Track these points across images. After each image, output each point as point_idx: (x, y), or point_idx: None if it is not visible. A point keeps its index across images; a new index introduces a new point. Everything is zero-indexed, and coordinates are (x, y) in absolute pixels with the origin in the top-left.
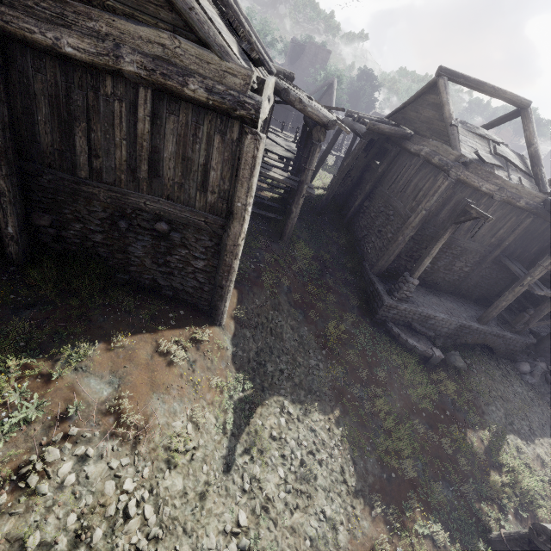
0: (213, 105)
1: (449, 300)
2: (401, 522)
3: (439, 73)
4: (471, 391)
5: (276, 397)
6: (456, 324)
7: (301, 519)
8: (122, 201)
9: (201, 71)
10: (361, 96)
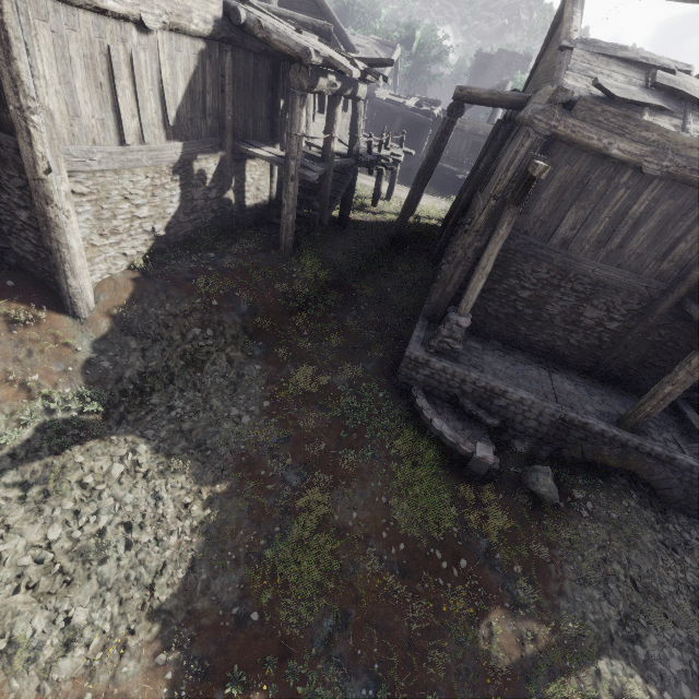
0: None
1: (575, 380)
2: (207, 698)
3: None
4: (552, 545)
5: (135, 436)
6: (553, 414)
7: (25, 607)
8: None
9: None
10: None
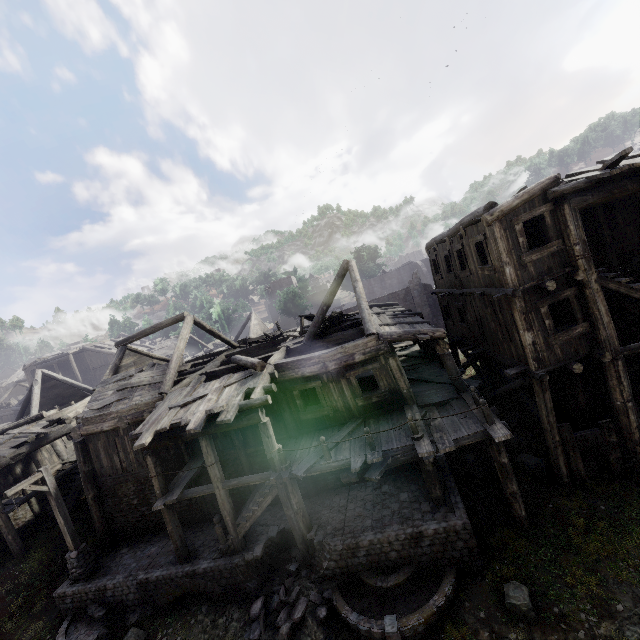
0: None
1: (185, 535)
2: None
3: (117, 347)
4: None
5: None
6: (133, 583)
7: None
8: None
9: None
10: None
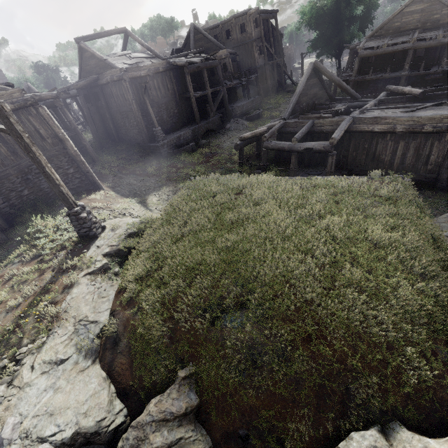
0: (18, 107)
1: (184, 128)
2: None
3: (77, 42)
4: (215, 146)
5: (150, 195)
6: (190, 131)
7: None
8: (21, 168)
9: (3, 100)
10: (54, 83)
